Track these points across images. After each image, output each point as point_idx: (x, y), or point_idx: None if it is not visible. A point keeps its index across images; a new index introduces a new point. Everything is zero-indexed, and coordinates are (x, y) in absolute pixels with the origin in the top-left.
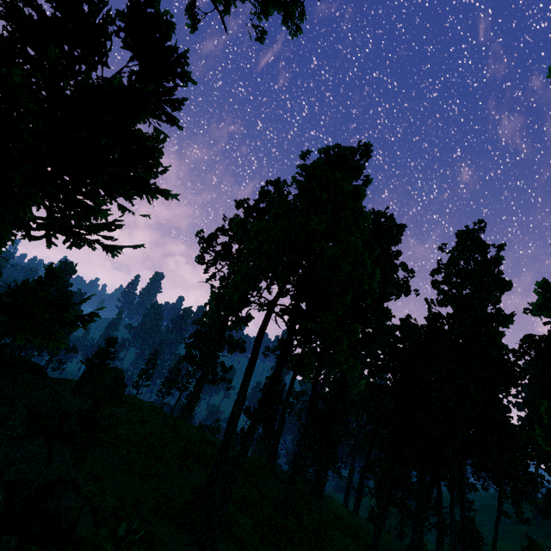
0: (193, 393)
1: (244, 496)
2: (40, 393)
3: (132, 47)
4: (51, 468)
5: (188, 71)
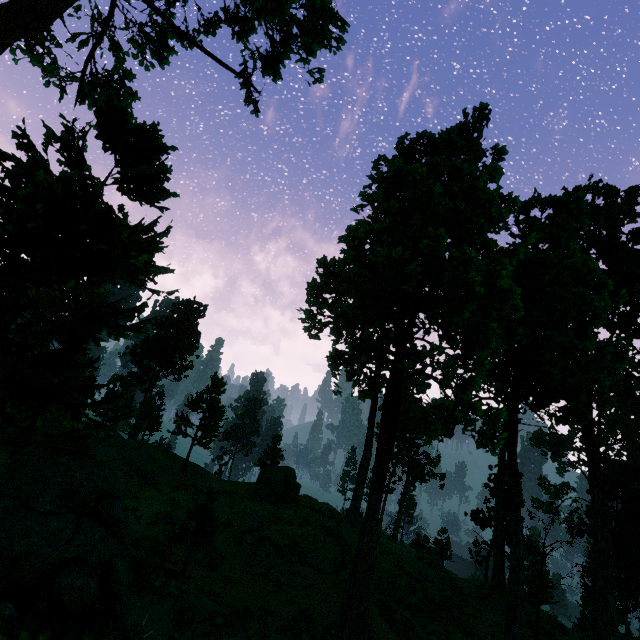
0: (355, 487)
1: (431, 632)
2: (76, 473)
3: (110, 149)
4: (71, 545)
5: (160, 142)
